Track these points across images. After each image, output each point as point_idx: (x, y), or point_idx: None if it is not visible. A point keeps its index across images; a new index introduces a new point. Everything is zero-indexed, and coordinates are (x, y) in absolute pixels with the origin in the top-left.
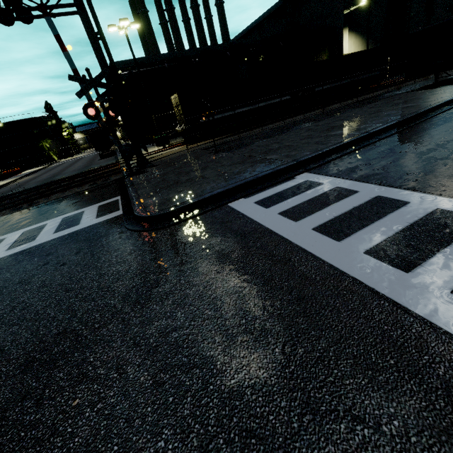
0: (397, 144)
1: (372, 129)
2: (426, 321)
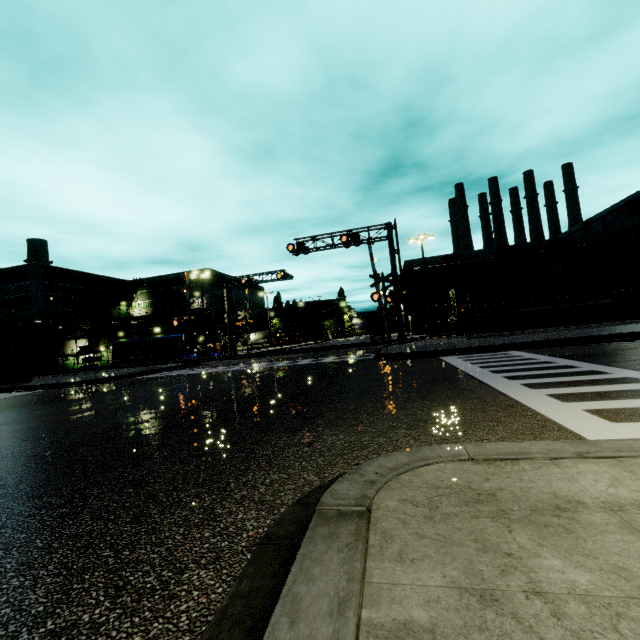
0: (626, 343)
1: (623, 332)
2: (465, 372)
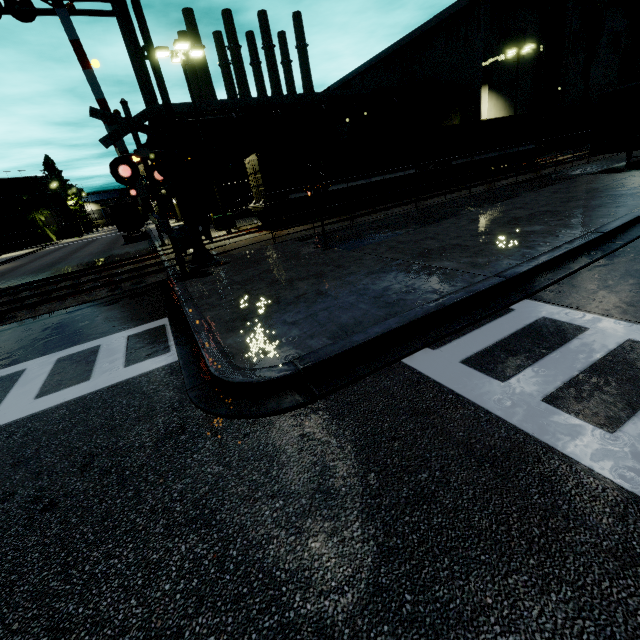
0: None
1: (603, 227)
2: None
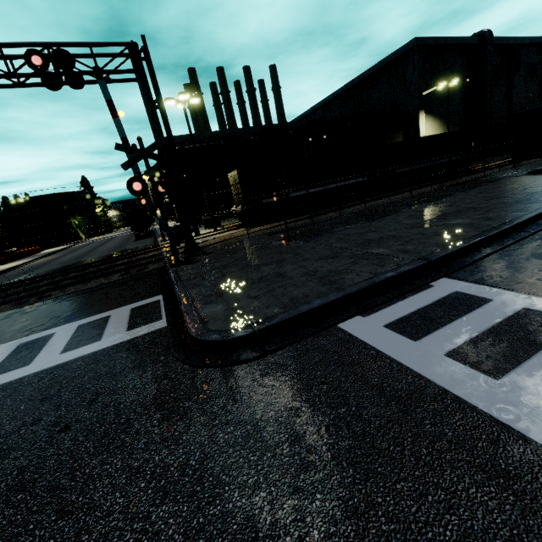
0: None
1: (515, 219)
2: None
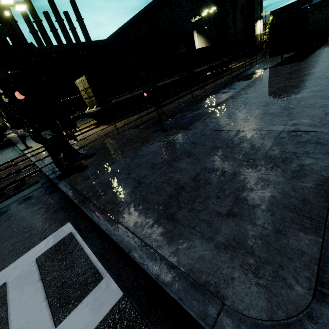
0: None
1: None
2: None
